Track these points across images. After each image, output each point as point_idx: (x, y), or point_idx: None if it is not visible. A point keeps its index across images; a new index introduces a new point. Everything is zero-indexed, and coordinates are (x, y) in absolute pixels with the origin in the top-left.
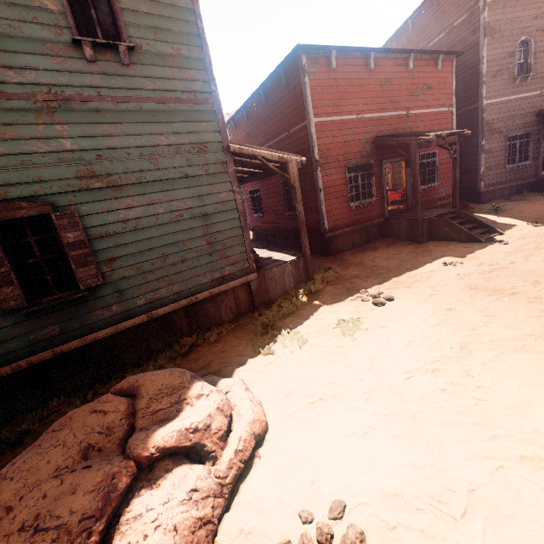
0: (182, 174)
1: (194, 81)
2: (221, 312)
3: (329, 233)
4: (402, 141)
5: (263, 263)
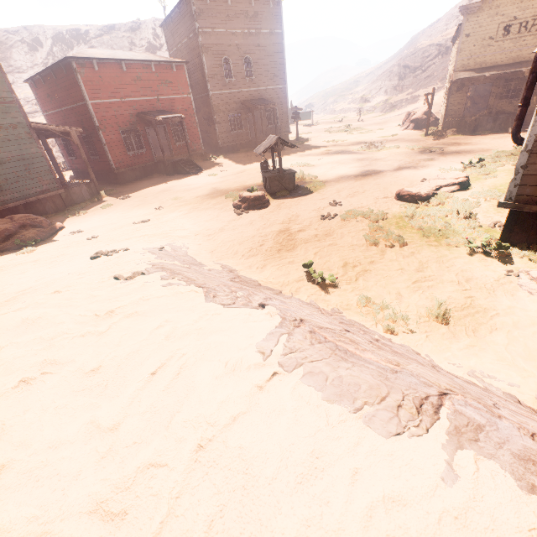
0: (6, 139)
1: (2, 92)
2: (46, 209)
3: (116, 170)
4: (148, 119)
5: (69, 186)
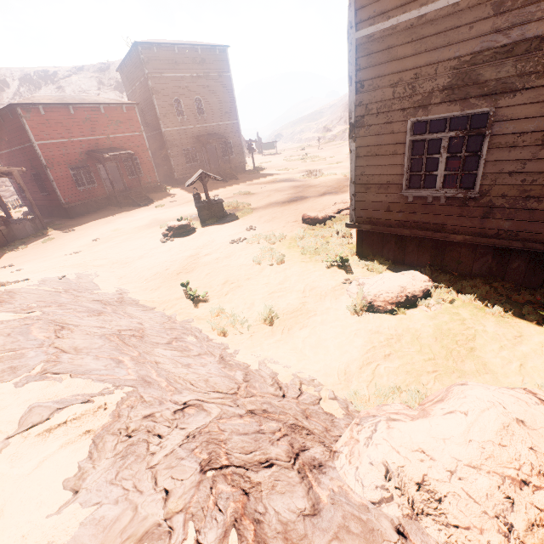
0: None
1: None
2: None
3: (66, 205)
4: (97, 156)
5: (13, 222)
